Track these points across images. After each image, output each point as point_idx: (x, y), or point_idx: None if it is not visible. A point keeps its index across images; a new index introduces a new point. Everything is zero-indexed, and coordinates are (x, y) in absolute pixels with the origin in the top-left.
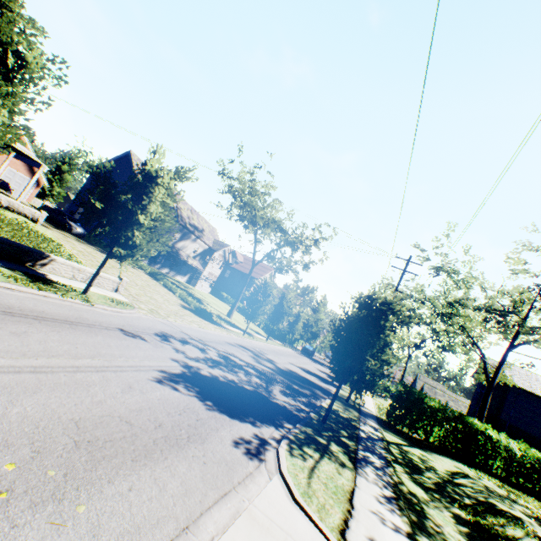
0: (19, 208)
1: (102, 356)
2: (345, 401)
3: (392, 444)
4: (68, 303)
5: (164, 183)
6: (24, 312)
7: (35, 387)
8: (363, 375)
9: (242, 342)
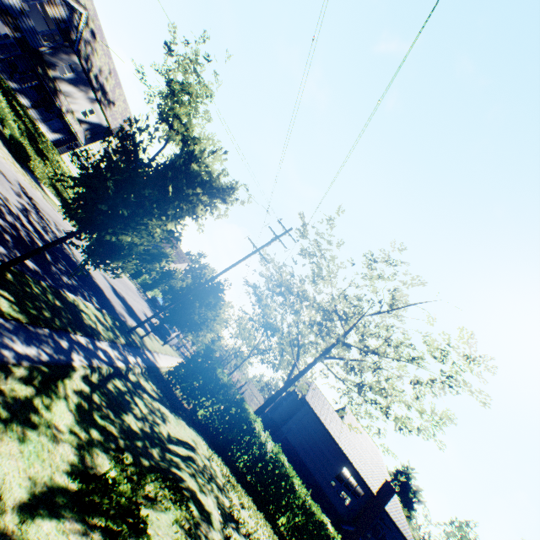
0: None
1: None
2: (126, 330)
3: (130, 382)
4: None
5: None
6: None
7: None
8: (97, 220)
9: (41, 203)
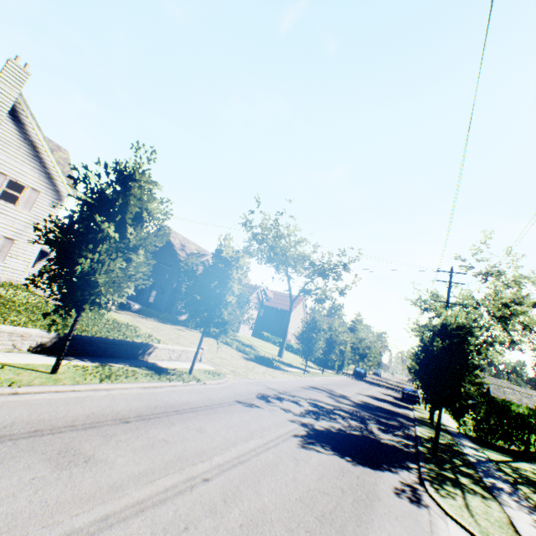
0: None
1: (254, 433)
2: (430, 425)
3: (500, 462)
4: (189, 386)
5: (240, 264)
6: (181, 407)
7: (254, 476)
8: (464, 402)
9: (309, 383)
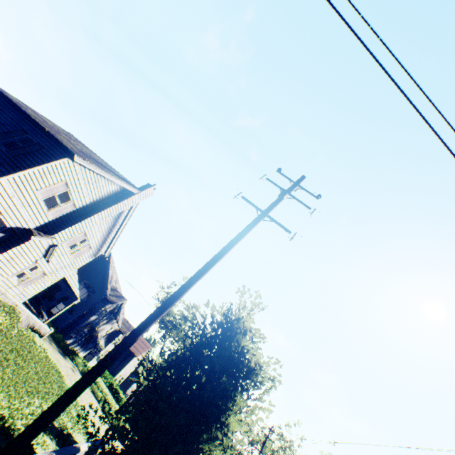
0: (42, 328)
1: None
2: None
3: None
4: None
5: None
6: None
7: None
8: None
9: None
